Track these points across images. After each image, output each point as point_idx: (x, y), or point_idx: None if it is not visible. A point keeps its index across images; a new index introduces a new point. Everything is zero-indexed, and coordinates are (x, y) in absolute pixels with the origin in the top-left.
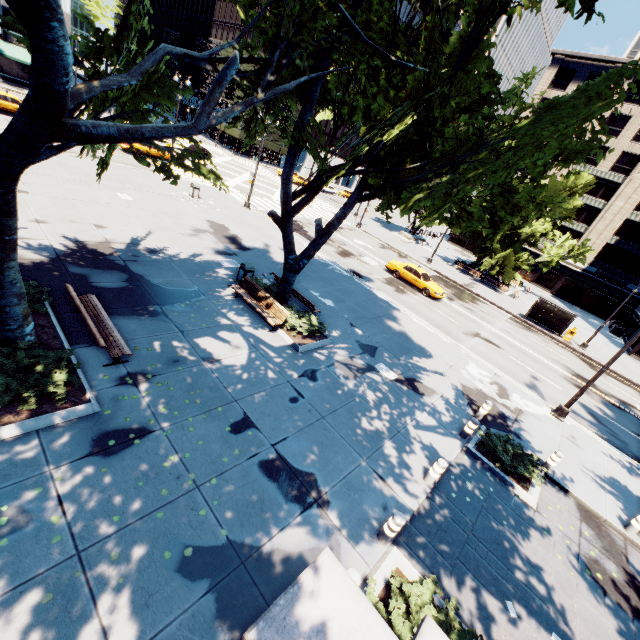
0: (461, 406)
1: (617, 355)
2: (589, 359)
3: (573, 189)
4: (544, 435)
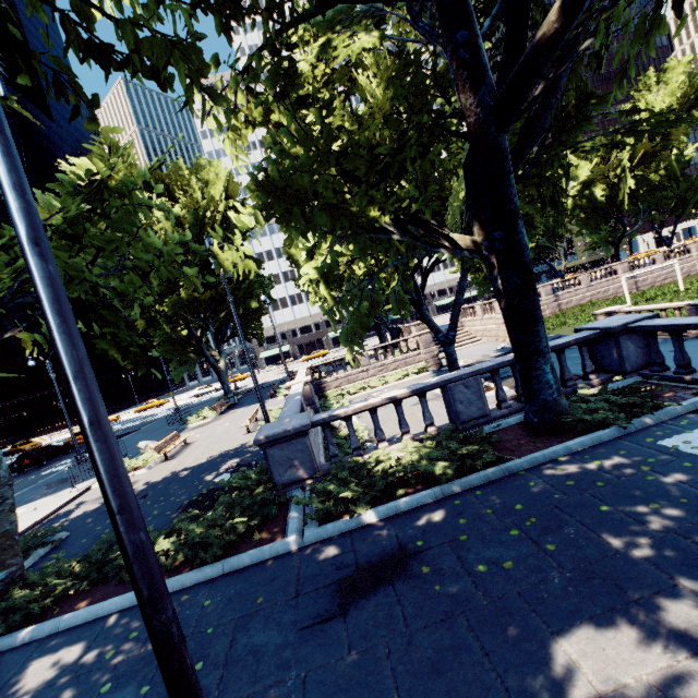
0: None
1: None
2: None
3: None
4: None
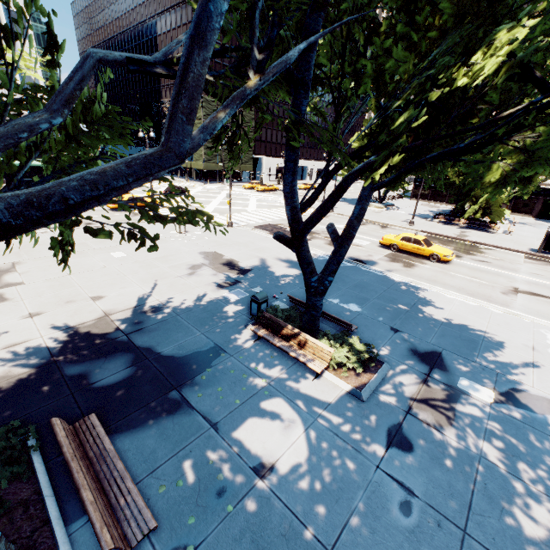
0: None
1: None
2: None
3: None
4: None
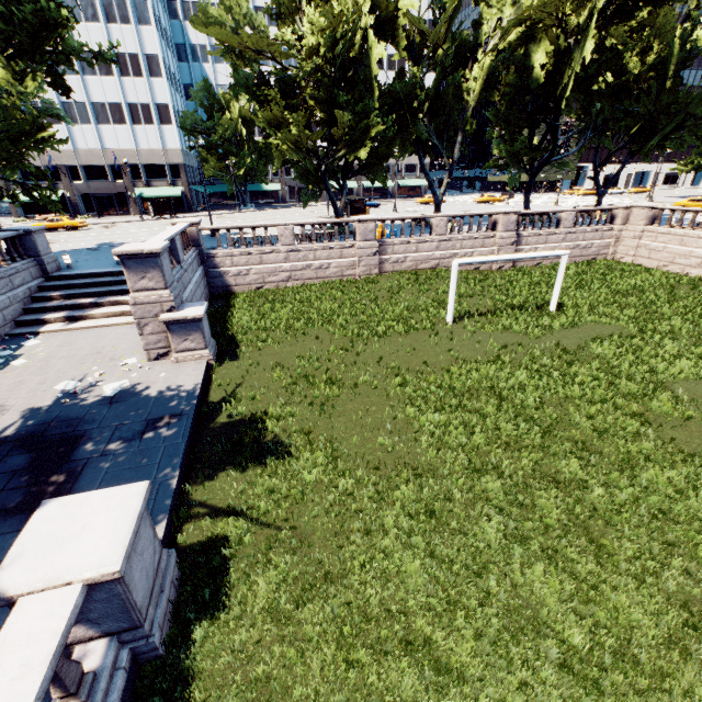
0: None
1: None
2: None
3: None
4: None
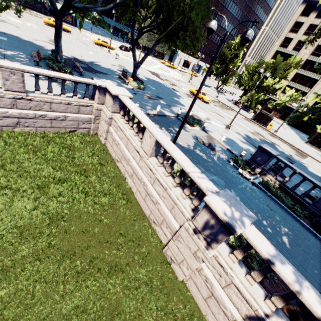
0: (185, 114)
1: (244, 102)
2: (274, 135)
3: (292, 64)
4: (213, 127)
